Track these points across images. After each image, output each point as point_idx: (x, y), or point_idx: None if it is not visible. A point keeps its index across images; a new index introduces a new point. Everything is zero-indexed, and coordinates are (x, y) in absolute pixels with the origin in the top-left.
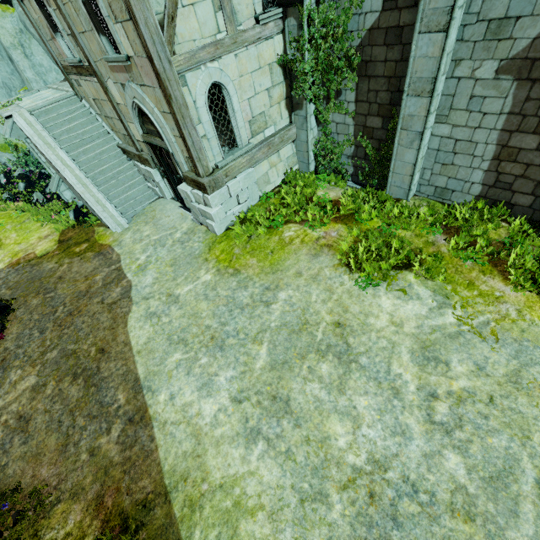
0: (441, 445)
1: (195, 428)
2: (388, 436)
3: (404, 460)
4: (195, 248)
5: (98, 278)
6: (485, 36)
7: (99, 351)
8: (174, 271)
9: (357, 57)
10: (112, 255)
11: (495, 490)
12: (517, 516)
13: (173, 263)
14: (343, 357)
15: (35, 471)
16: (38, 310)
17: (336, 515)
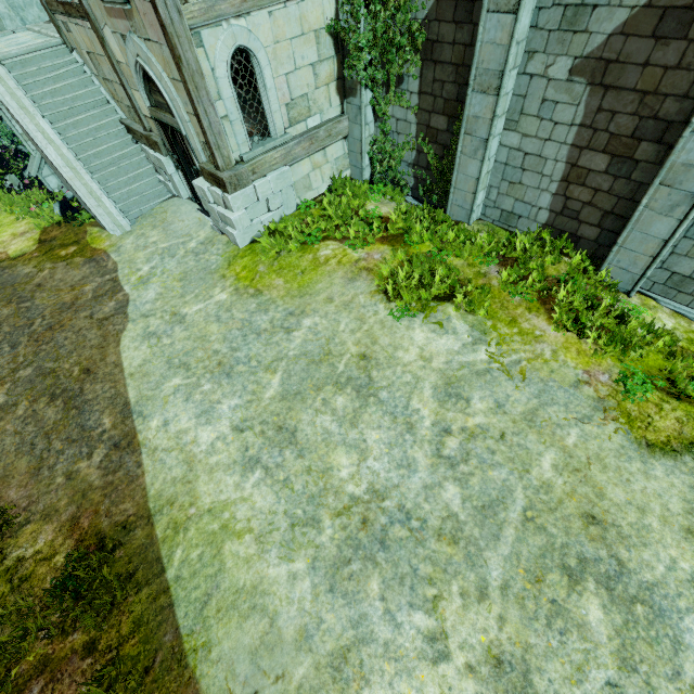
0: (443, 478)
1: (188, 455)
2: (393, 469)
3: (404, 490)
4: (211, 262)
5: (87, 288)
6: (561, 25)
7: (84, 371)
8: (183, 287)
9: (421, 34)
10: (107, 262)
11: (484, 517)
12: (498, 540)
13: (183, 278)
14: (363, 391)
15: (1, 493)
16: (9, 321)
17: (325, 539)
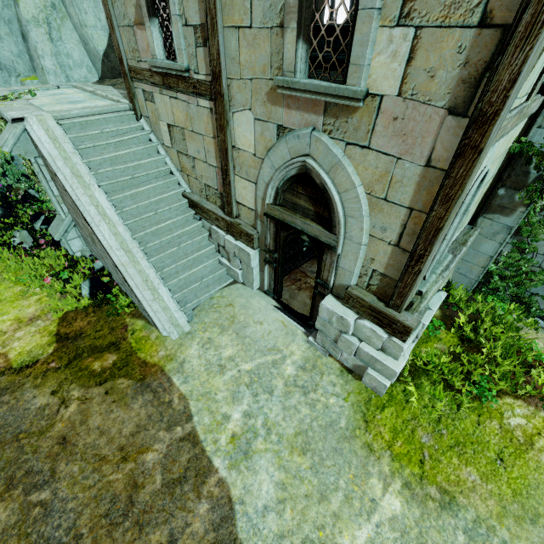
0: None
1: None
2: None
3: None
4: (335, 411)
5: (150, 458)
6: None
7: None
8: (313, 469)
9: None
10: (171, 395)
11: None
12: None
13: (304, 445)
14: None
15: None
16: None
17: None
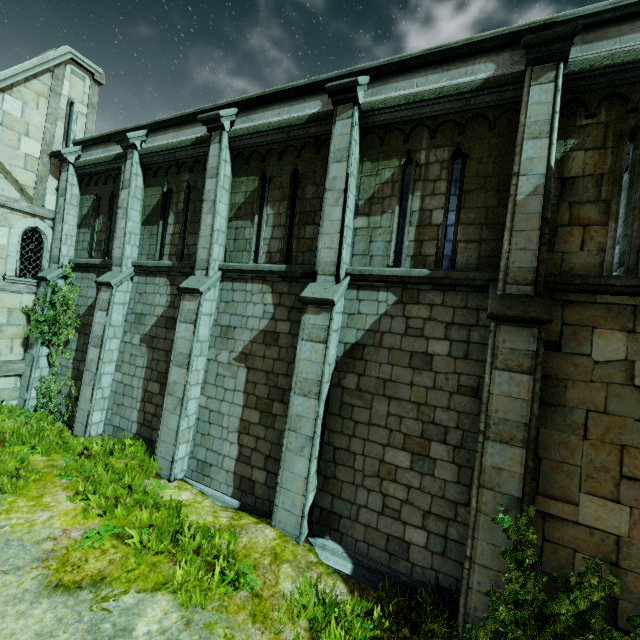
0: None
1: None
2: None
3: None
4: None
5: None
6: (135, 321)
7: None
8: None
9: (78, 319)
10: None
11: None
12: None
13: None
14: None
15: None
16: None
17: None
